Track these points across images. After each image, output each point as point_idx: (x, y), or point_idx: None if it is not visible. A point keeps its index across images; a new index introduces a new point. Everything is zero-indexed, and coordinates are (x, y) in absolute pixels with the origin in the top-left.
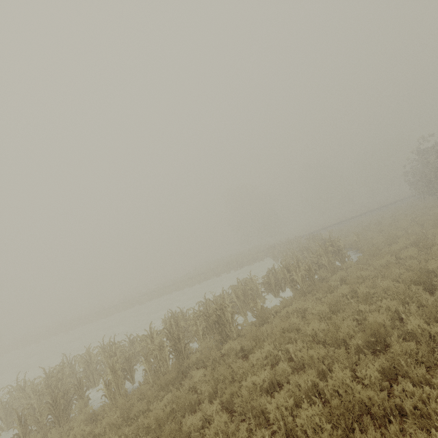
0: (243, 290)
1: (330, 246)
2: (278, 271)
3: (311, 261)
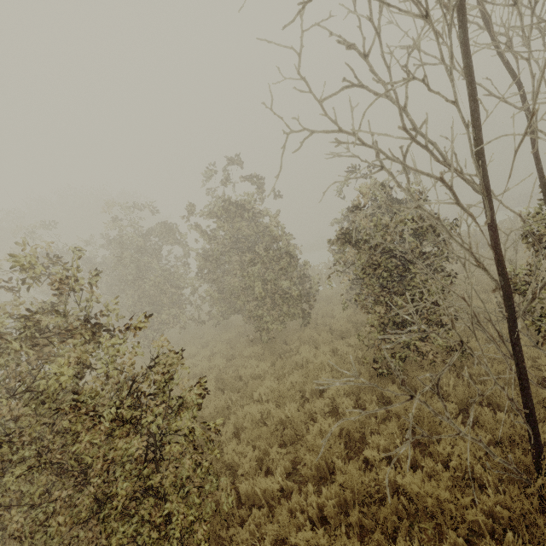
0: None
1: None
2: None
3: None
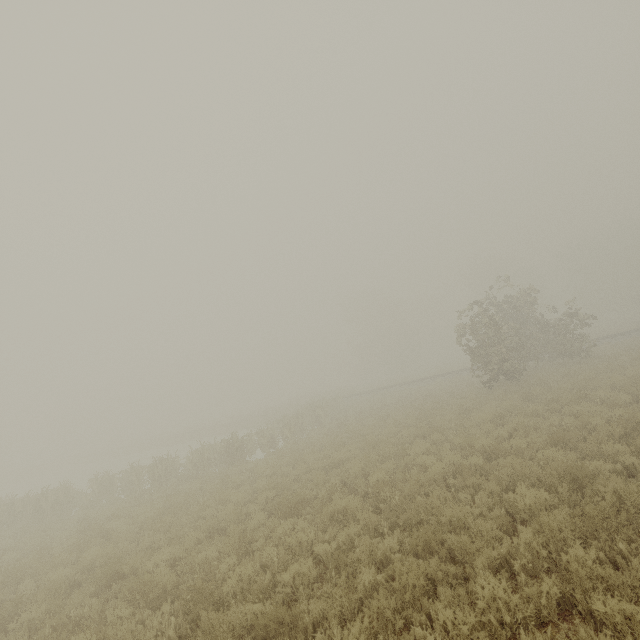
0: (114, 478)
1: (226, 445)
2: (145, 466)
3: (219, 455)
